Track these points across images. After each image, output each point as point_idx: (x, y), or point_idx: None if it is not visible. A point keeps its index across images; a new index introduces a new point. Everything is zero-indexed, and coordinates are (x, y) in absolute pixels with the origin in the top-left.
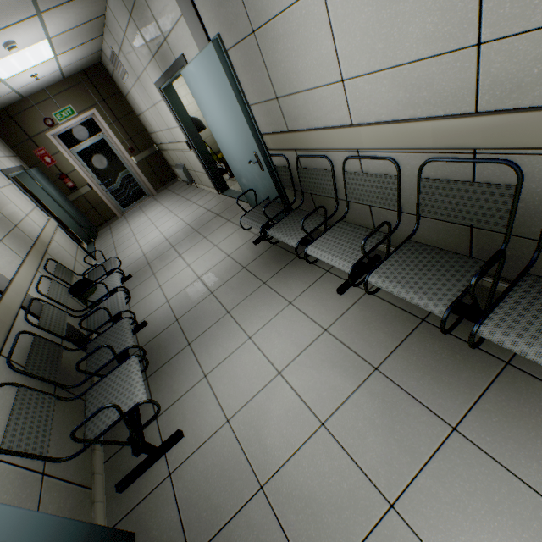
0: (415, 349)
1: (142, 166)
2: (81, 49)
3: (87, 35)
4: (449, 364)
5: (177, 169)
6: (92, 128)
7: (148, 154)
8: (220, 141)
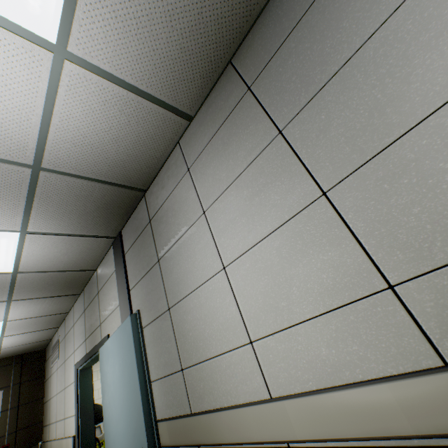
0: None
1: None
2: (32, 334)
3: (44, 324)
4: None
5: None
6: None
7: None
8: (108, 432)
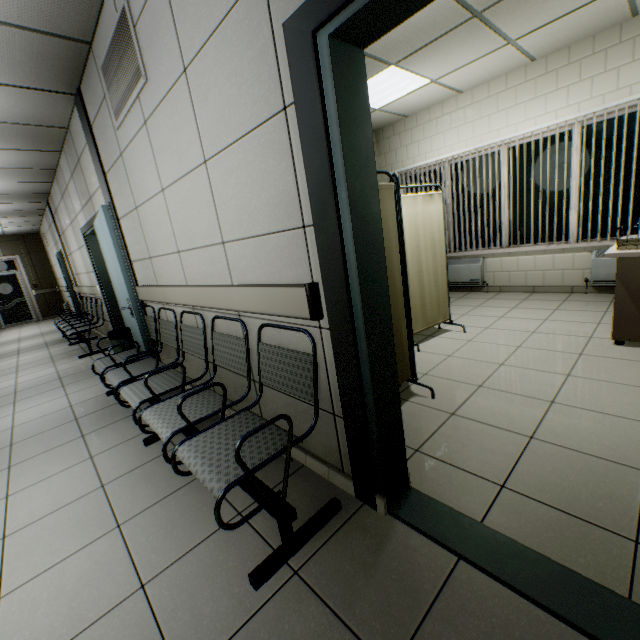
0: (70, 352)
1: (40, 298)
2: (23, 227)
3: (29, 224)
4: (73, 353)
5: (64, 304)
6: (10, 265)
7: (49, 291)
8: None
